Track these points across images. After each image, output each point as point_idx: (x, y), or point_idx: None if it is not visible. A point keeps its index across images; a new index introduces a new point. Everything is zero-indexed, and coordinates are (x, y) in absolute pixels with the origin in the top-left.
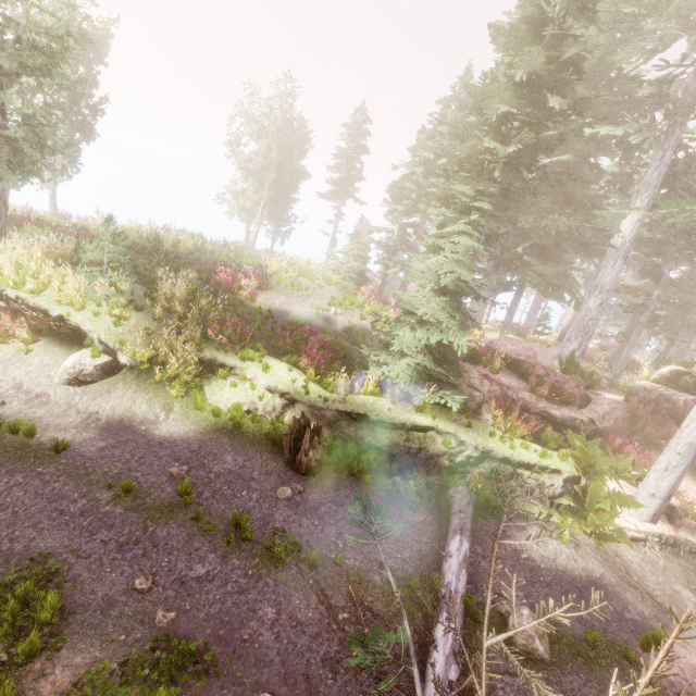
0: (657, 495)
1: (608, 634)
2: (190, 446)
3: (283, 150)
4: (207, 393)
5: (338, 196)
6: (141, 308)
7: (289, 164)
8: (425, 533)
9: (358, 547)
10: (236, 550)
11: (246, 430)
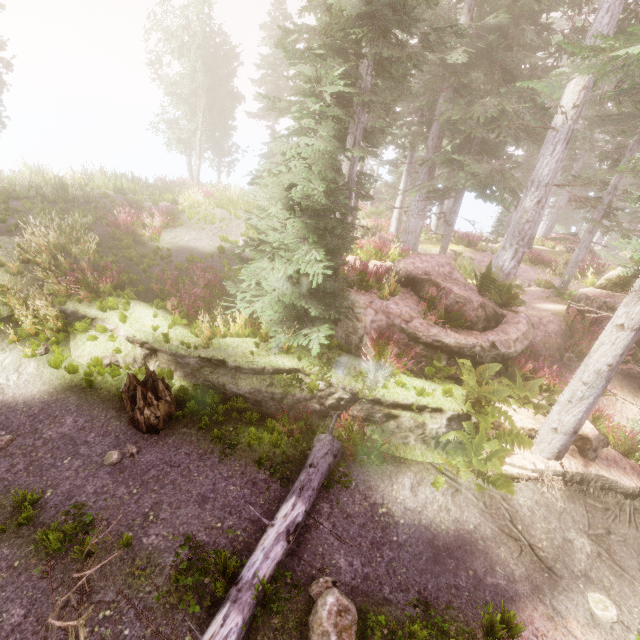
0: (560, 430)
1: (450, 611)
2: (31, 410)
3: (209, 69)
4: (71, 347)
5: (269, 113)
6: (1, 263)
7: (218, 84)
8: (266, 492)
9: (171, 518)
10: (12, 537)
11: (102, 385)
